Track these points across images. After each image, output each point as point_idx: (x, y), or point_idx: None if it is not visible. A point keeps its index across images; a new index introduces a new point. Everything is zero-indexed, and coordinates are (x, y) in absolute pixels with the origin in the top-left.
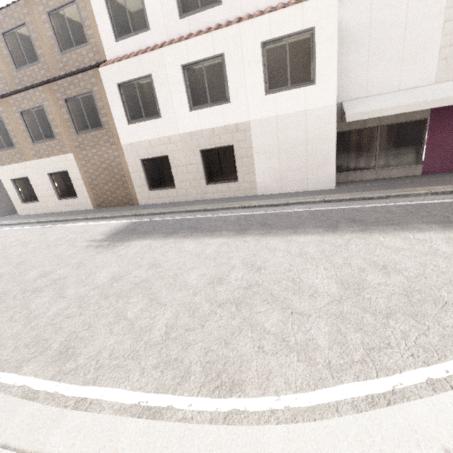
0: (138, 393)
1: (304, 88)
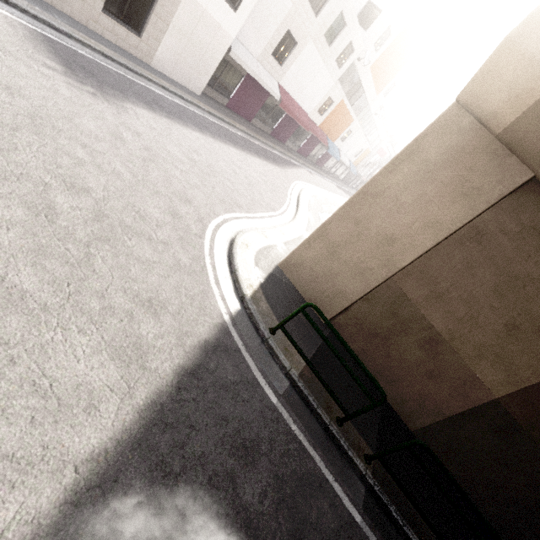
0: (266, 214)
1: (230, 8)
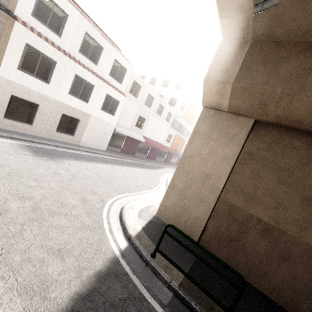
0: (146, 191)
1: (111, 115)
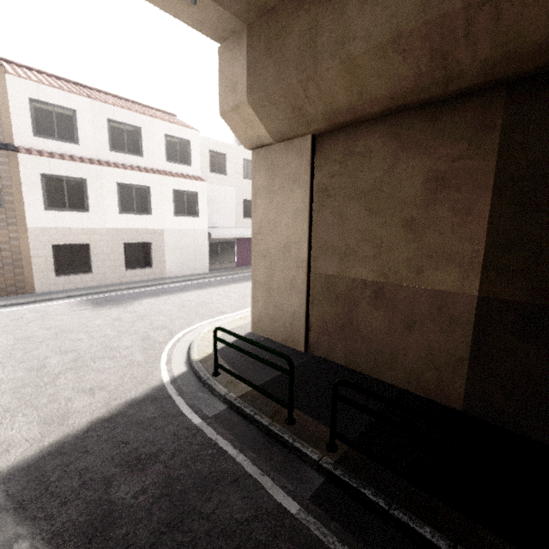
0: None
1: (194, 218)
